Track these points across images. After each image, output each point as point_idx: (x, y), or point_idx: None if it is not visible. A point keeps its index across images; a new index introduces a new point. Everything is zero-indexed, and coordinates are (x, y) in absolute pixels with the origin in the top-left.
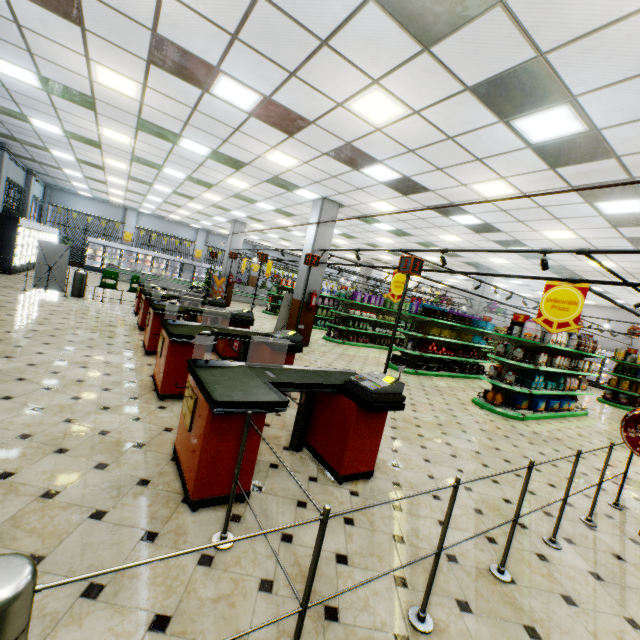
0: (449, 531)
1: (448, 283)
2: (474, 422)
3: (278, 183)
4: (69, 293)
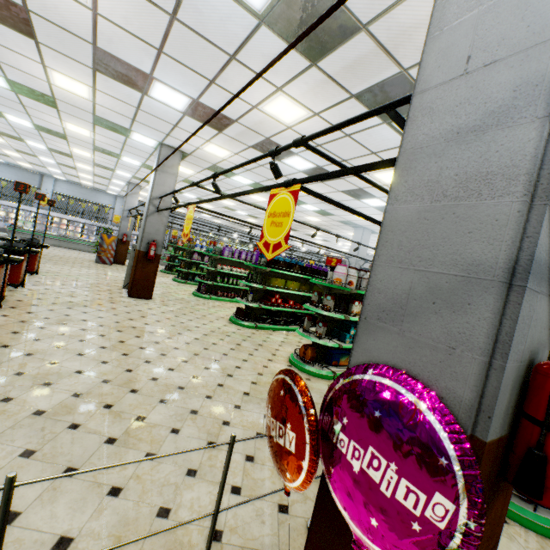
0: None
1: (347, 247)
2: (249, 383)
3: (107, 125)
4: None
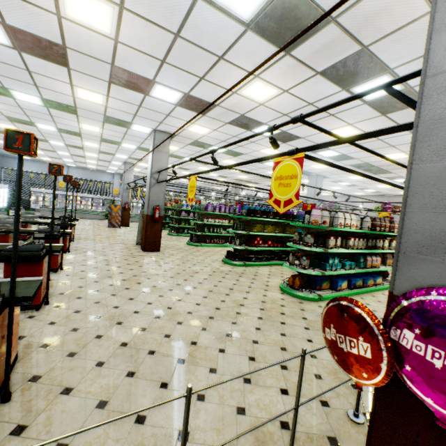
0: None
1: (300, 192)
2: (259, 310)
3: (113, 122)
4: None
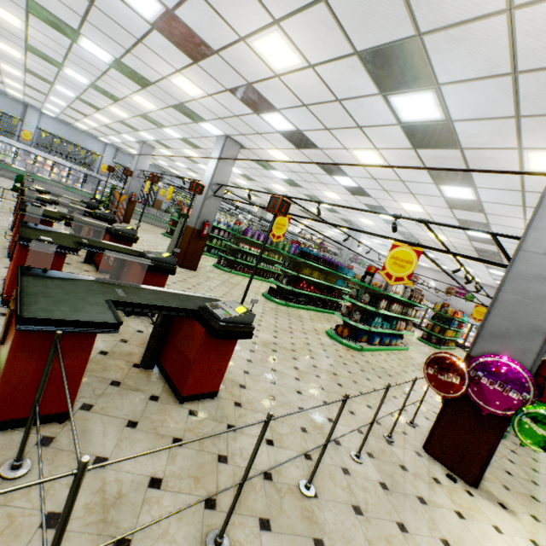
0: (273, 449)
1: (327, 234)
2: (323, 350)
3: (184, 111)
4: None
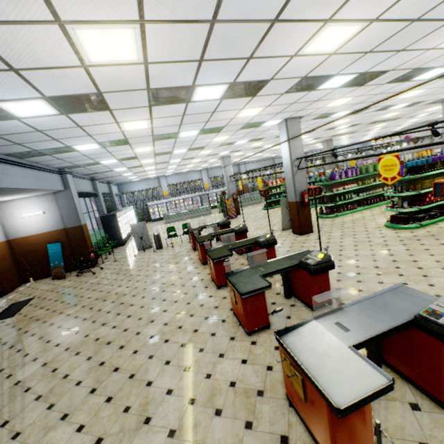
0: None
1: (407, 124)
2: None
3: (248, 126)
4: (154, 247)
